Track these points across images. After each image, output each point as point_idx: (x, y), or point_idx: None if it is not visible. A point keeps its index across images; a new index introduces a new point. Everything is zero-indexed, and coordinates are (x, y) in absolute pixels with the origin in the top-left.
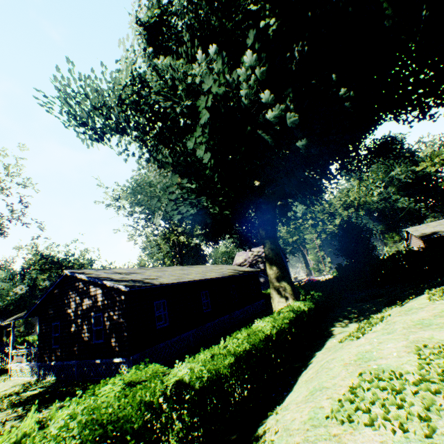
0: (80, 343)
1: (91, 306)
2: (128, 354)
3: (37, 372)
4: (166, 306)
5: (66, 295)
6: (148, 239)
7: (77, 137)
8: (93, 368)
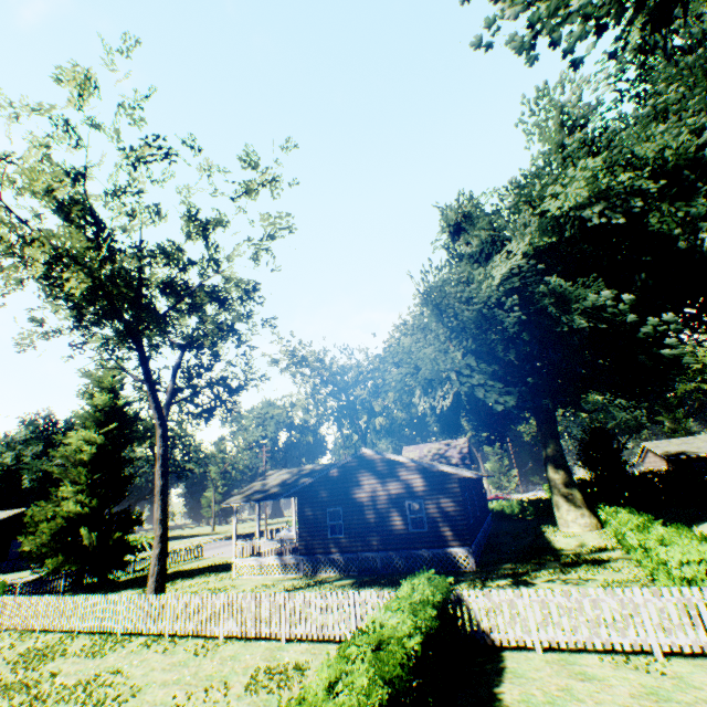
0: (384, 532)
1: (403, 492)
2: (470, 544)
3: (300, 567)
4: (468, 501)
5: (354, 476)
6: (304, 413)
7: (427, 316)
8: (409, 560)
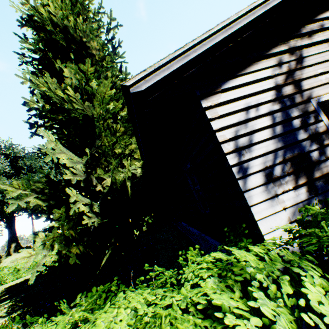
0: None
1: None
2: None
3: None
4: None
5: None
6: None
7: None
8: None
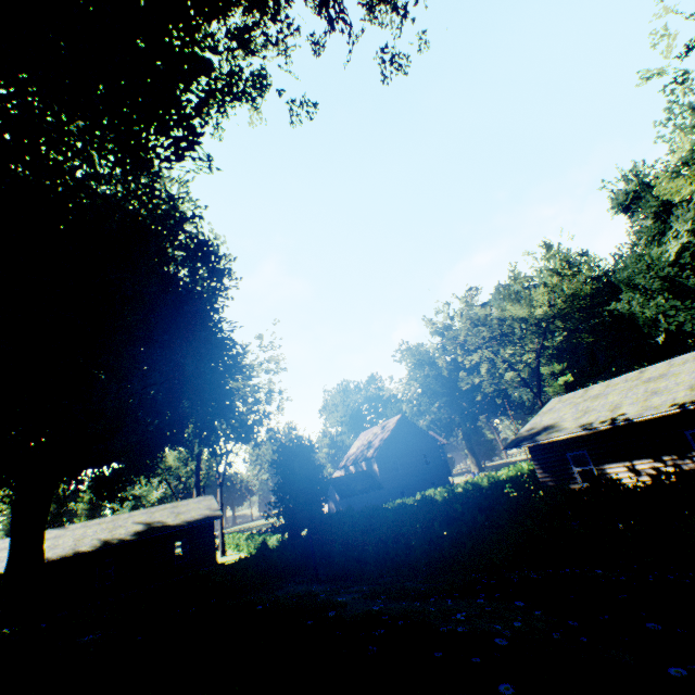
0: None
1: None
2: None
3: None
4: None
5: None
6: None
7: None
8: None
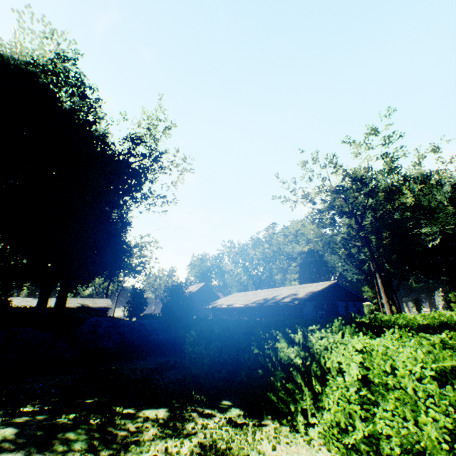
0: None
1: None
2: None
3: None
4: None
5: None
6: None
7: None
8: None
